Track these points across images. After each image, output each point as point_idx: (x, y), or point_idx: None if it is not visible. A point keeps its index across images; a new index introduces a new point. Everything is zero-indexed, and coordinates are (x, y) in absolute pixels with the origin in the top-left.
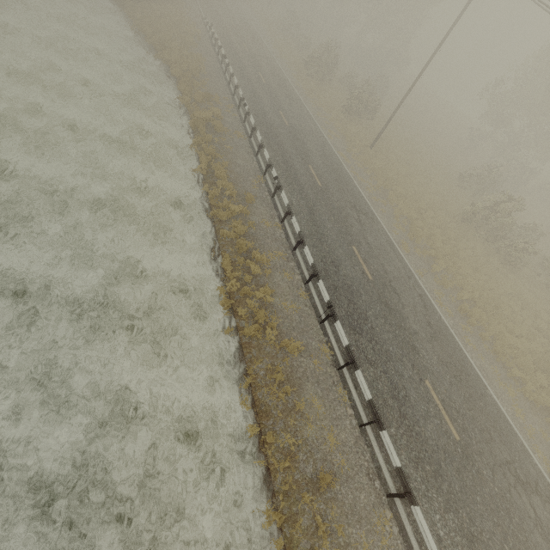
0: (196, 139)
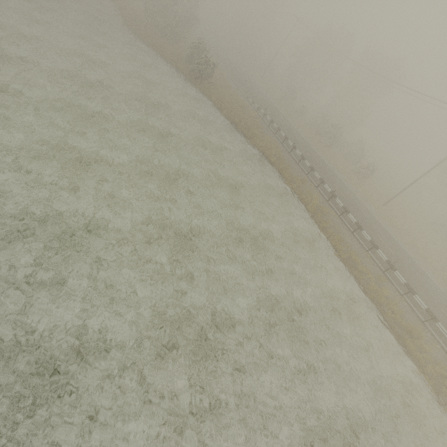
0: (322, 225)
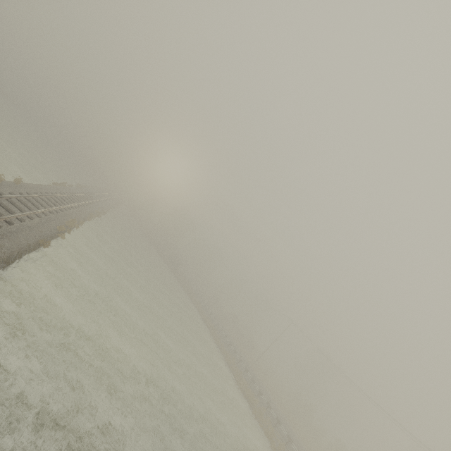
0: (212, 332)
